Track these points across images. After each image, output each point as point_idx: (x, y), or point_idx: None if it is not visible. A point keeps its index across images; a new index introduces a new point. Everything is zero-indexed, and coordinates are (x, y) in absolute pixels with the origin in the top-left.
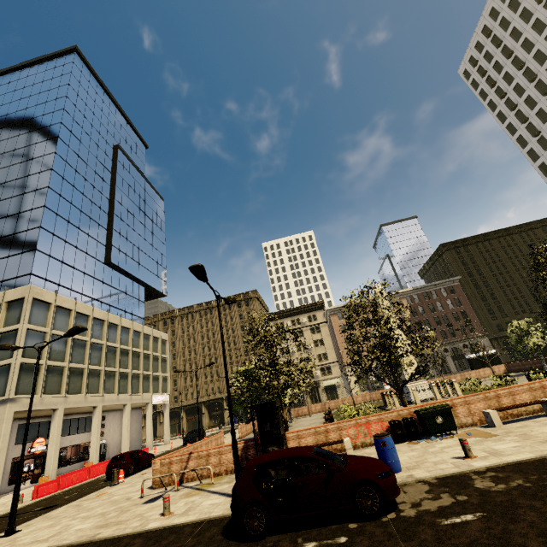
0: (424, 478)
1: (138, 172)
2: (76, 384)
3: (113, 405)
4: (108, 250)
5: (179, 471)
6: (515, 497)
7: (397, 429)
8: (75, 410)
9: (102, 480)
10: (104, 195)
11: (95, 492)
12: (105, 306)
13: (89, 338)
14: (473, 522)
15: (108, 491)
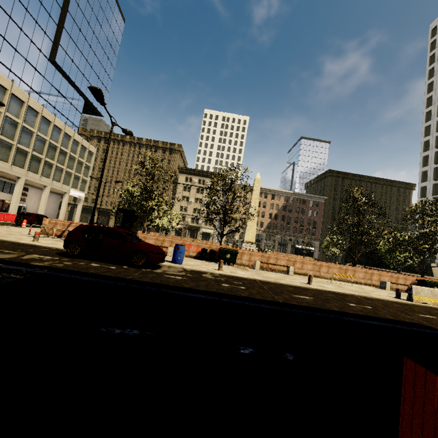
0: (186, 268)
1: None
2: (4, 153)
3: (35, 182)
4: (55, 48)
5: (60, 230)
6: (210, 280)
7: (203, 253)
8: (2, 174)
9: (12, 224)
10: None
11: (1, 225)
12: (42, 100)
13: (21, 122)
14: (177, 278)
15: (11, 227)
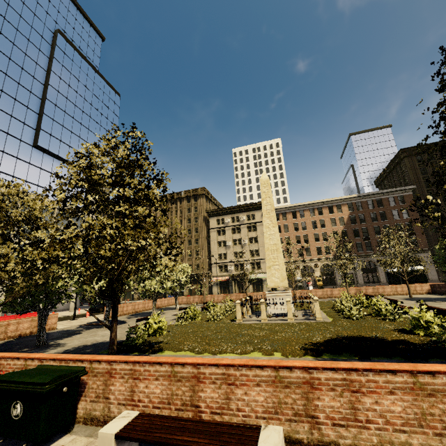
0: None
1: (85, 62)
2: None
3: None
4: (37, 134)
5: None
6: None
7: None
8: None
9: None
10: (37, 79)
11: None
12: (31, 185)
13: None
14: None
15: None
